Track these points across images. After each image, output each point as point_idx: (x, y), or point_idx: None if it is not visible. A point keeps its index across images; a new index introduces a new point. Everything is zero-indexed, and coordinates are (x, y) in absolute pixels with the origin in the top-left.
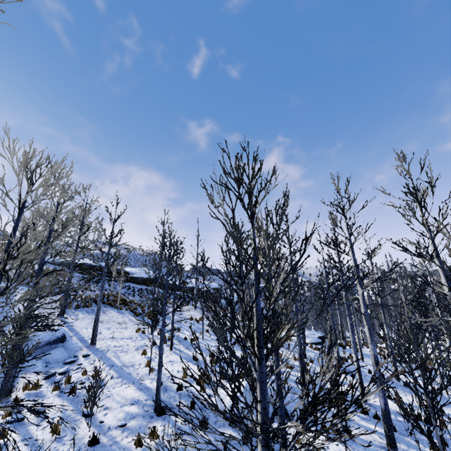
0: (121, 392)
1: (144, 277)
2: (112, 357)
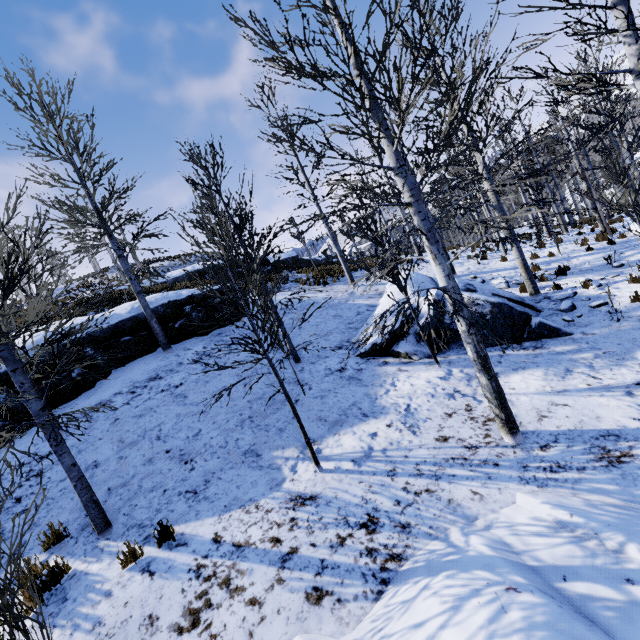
0: (587, 260)
1: (292, 257)
2: (494, 269)
